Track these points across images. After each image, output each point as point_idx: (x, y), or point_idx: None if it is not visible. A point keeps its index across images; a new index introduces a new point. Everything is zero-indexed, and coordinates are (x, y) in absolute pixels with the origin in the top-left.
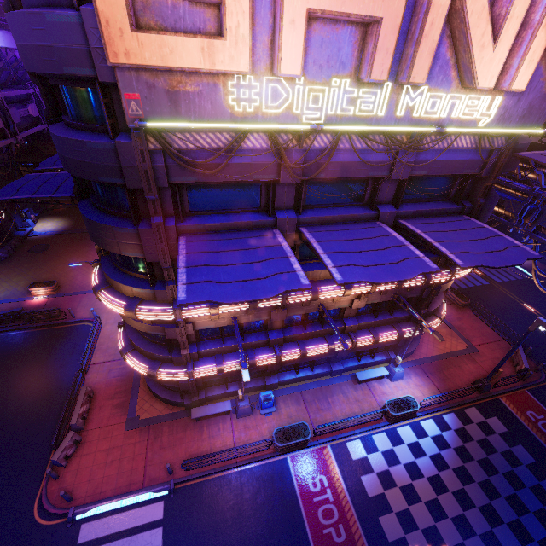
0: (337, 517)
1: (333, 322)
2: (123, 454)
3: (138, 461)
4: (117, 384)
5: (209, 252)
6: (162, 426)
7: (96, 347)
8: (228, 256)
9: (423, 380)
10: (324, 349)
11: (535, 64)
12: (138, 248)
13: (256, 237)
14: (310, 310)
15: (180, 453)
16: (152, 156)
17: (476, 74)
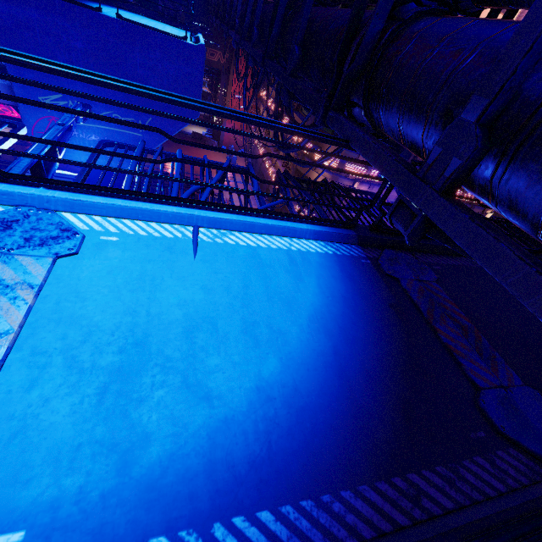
0: None
1: None
2: None
3: None
4: None
5: None
6: None
7: None
8: None
9: None
10: None
11: None
12: None
13: None
14: None
15: None
16: None
17: None
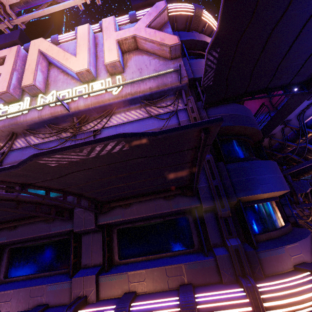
0: None
1: None
2: None
3: None
4: None
5: None
6: None
7: None
8: None
9: None
10: None
11: (115, 49)
12: None
13: None
14: None
15: None
16: None
17: (71, 68)
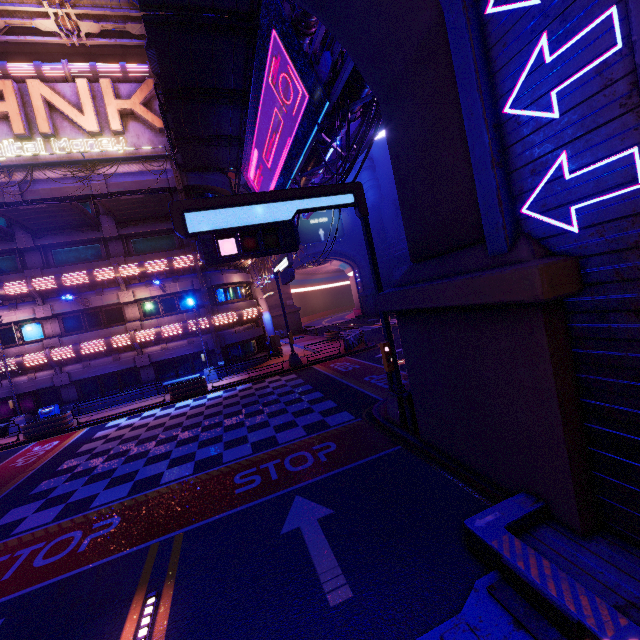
0: (39, 455)
1: (118, 325)
2: None
3: None
4: None
5: None
6: None
7: None
8: None
9: (240, 376)
10: (99, 342)
11: (118, 119)
12: None
13: None
14: (79, 307)
15: None
16: None
17: (83, 126)
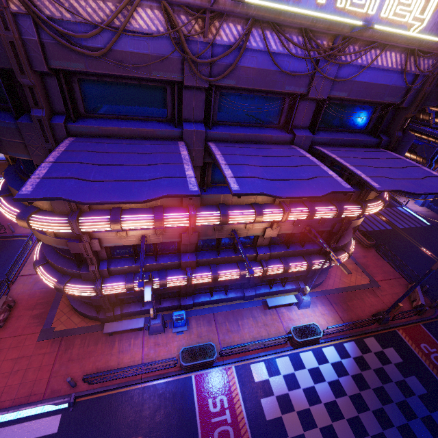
0: None
1: (247, 249)
2: (30, 364)
3: (44, 372)
4: (40, 295)
5: (92, 151)
6: (75, 338)
7: (28, 260)
8: (112, 157)
9: (328, 310)
10: (235, 274)
11: None
12: (24, 148)
13: (155, 145)
14: (223, 236)
15: (87, 366)
16: (19, 24)
17: None
